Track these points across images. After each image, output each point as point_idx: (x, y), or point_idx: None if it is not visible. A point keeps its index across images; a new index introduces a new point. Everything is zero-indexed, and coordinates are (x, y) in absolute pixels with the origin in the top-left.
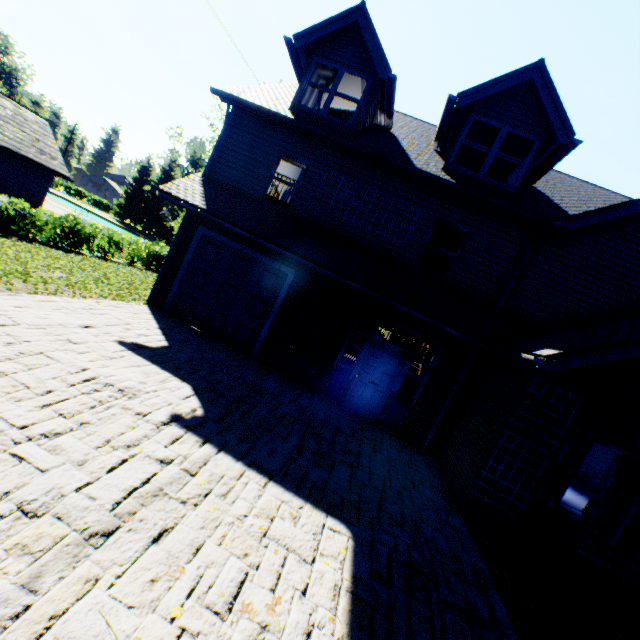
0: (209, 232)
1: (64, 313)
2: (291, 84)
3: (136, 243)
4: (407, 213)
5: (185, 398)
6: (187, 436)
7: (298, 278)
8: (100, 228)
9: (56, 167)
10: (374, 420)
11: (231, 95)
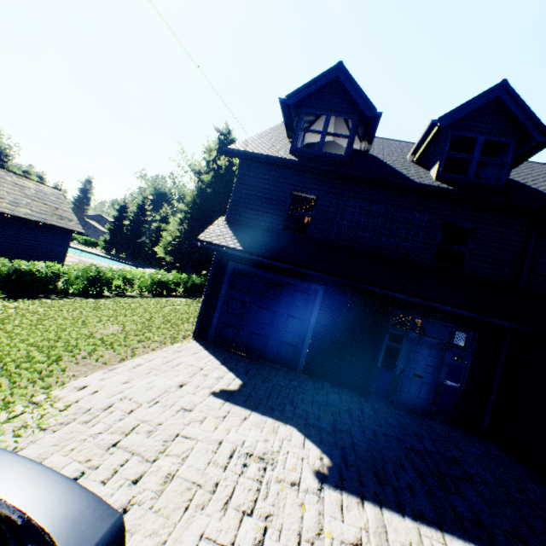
0: (239, 266)
1: (156, 375)
2: (270, 129)
3: (143, 276)
4: (414, 220)
5: (304, 446)
6: (345, 498)
7: (328, 292)
8: (115, 270)
9: (73, 227)
10: (427, 411)
11: (242, 151)
